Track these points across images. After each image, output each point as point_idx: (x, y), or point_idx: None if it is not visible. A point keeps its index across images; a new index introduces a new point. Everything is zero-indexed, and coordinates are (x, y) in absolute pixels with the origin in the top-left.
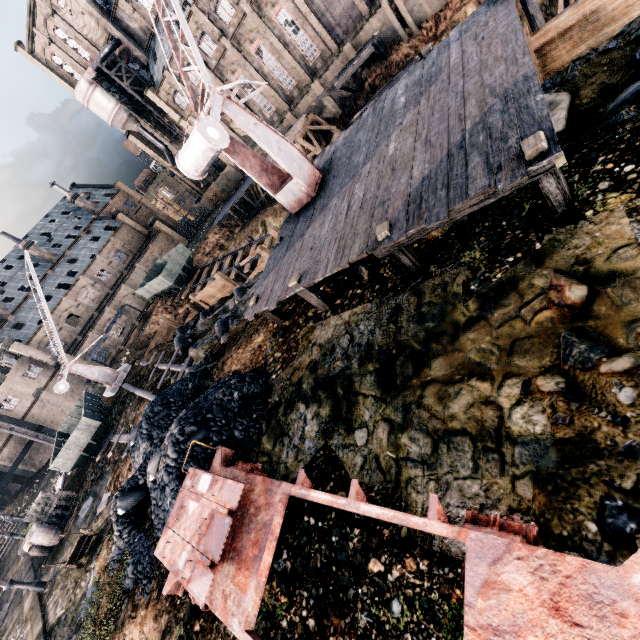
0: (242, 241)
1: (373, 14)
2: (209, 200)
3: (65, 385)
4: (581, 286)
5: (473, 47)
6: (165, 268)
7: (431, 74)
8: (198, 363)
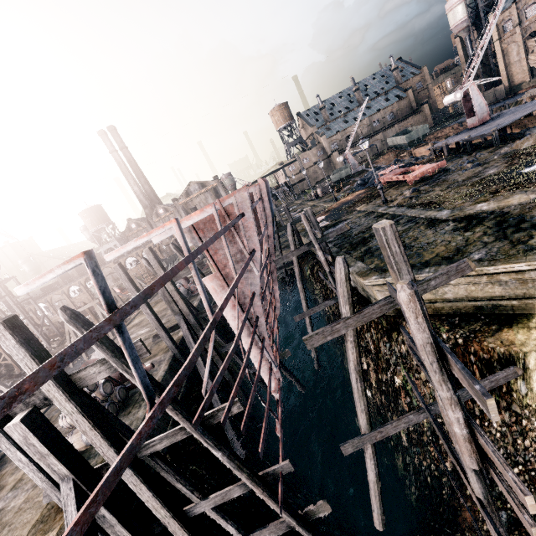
0: None
1: None
2: None
3: (342, 159)
4: (475, 153)
5: None
6: (410, 133)
7: None
8: None
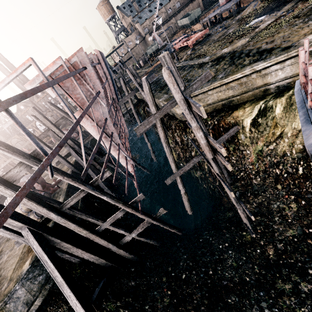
0: None
1: None
2: None
3: (151, 38)
4: (224, 22)
5: None
6: (190, 15)
7: None
8: None
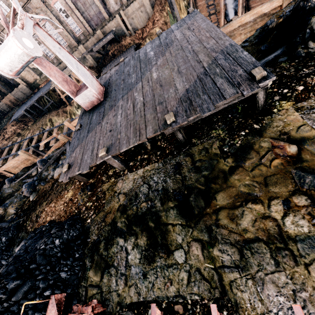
0: (35, 130)
1: (111, 20)
2: (6, 104)
3: None
4: (294, 145)
5: (189, 32)
6: None
7: (167, 42)
8: (9, 218)
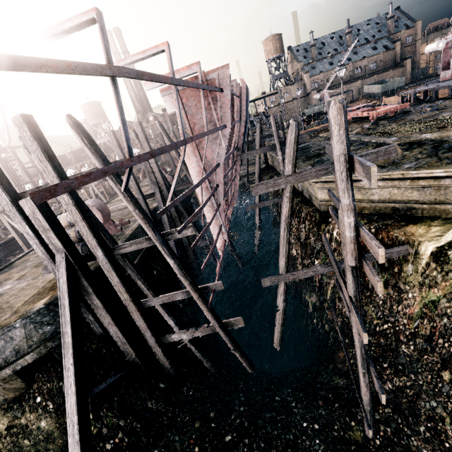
0: None
1: None
2: None
3: (318, 96)
4: (437, 102)
5: None
6: (386, 83)
7: None
8: None
